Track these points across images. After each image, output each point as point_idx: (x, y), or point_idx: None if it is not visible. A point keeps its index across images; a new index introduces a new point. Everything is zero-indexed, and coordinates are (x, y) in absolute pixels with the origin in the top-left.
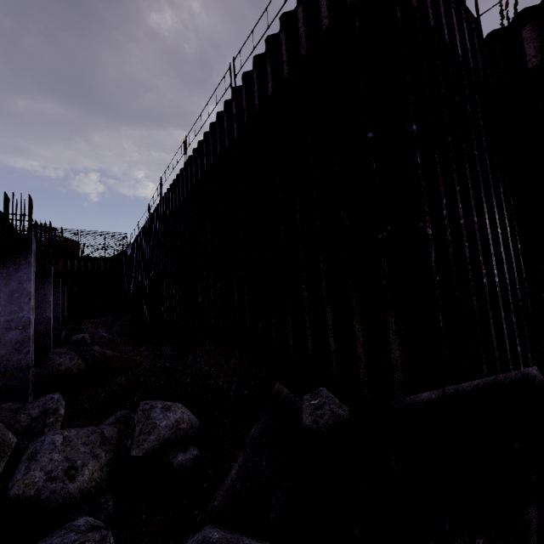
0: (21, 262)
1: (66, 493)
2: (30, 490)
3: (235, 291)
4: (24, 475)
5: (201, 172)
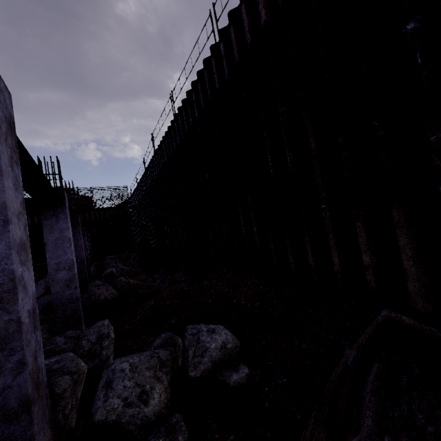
0: (59, 214)
1: (143, 416)
2: (111, 416)
3: (241, 219)
4: (104, 402)
5: (193, 119)
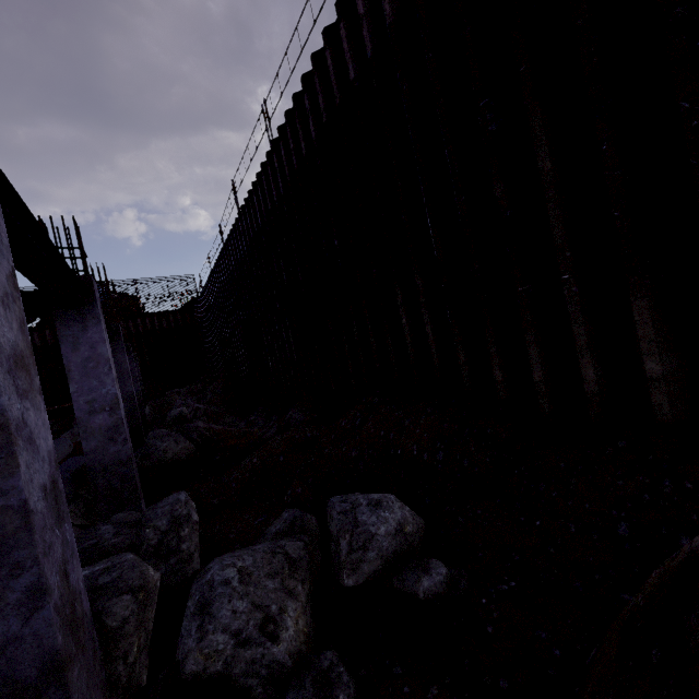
0: (86, 317)
1: (271, 662)
2: (214, 664)
3: (402, 314)
4: (199, 641)
5: (306, 145)
